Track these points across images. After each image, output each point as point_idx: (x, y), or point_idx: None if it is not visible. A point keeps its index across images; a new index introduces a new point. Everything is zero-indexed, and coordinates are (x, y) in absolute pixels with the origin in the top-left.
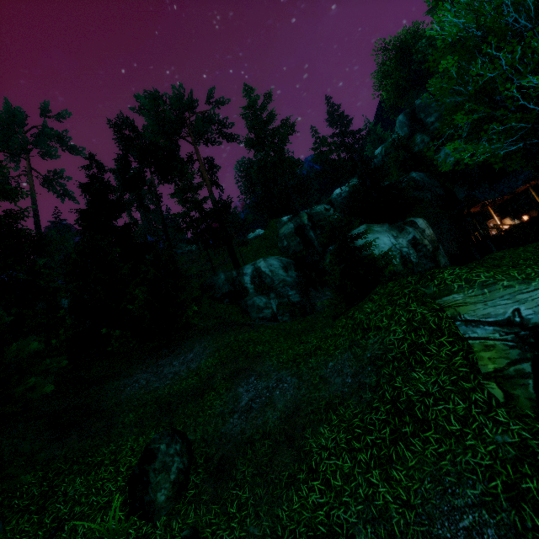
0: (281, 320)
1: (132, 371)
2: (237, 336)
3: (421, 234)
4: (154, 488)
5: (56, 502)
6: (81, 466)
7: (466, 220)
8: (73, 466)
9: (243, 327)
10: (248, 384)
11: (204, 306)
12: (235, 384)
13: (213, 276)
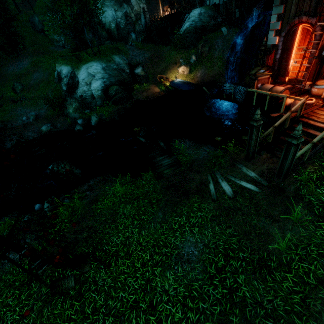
0: (67, 48)
1: (8, 65)
2: (37, 58)
3: (131, 9)
4: (16, 89)
5: (1, 91)
6: (3, 87)
7: None
8: (2, 86)
9: (40, 54)
10: (36, 74)
11: (26, 42)
12: (33, 74)
13: (32, 17)
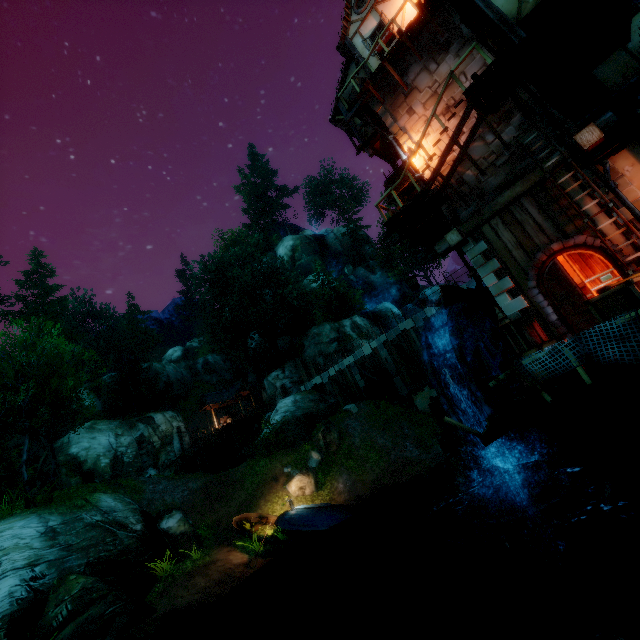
0: None
1: None
2: None
3: (154, 430)
4: None
5: None
6: None
7: (238, 406)
8: None
9: None
10: None
11: None
12: None
13: None
